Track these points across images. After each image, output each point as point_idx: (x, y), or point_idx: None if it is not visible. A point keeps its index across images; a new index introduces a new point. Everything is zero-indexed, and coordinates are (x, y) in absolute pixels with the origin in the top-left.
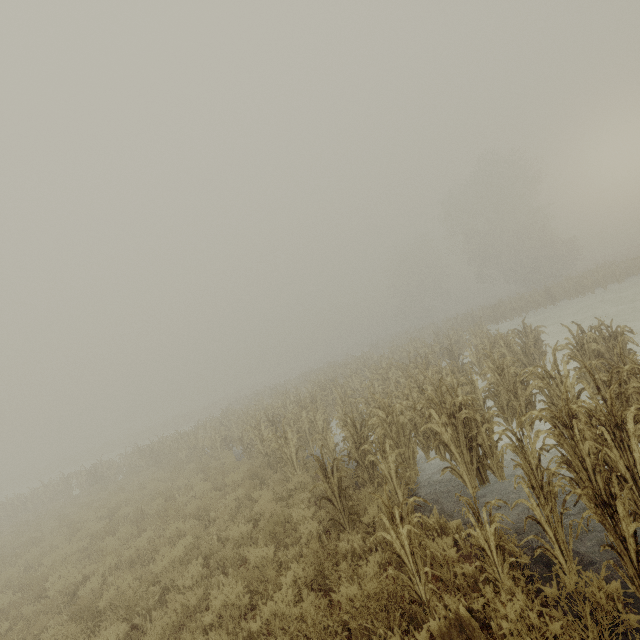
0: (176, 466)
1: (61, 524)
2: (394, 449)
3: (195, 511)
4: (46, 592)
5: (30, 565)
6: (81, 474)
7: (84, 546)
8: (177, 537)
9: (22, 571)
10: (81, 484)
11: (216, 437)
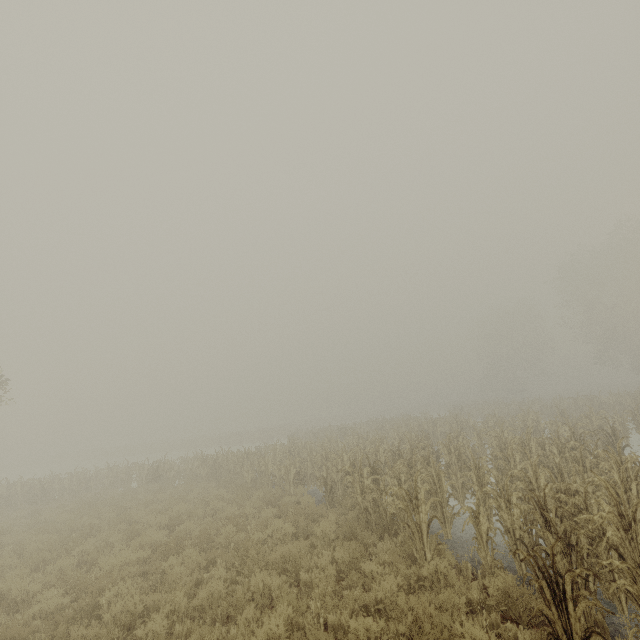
0: (243, 489)
1: (120, 518)
2: (635, 575)
3: (280, 561)
4: (98, 609)
5: (85, 560)
6: (144, 467)
7: (144, 558)
8: (260, 593)
9: (75, 563)
10: (141, 477)
11: (291, 467)
